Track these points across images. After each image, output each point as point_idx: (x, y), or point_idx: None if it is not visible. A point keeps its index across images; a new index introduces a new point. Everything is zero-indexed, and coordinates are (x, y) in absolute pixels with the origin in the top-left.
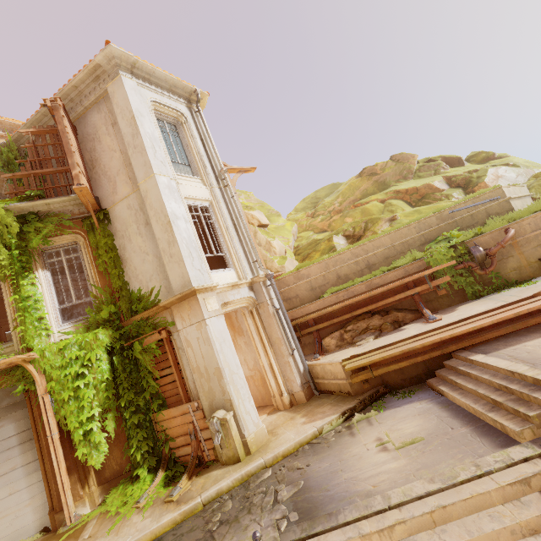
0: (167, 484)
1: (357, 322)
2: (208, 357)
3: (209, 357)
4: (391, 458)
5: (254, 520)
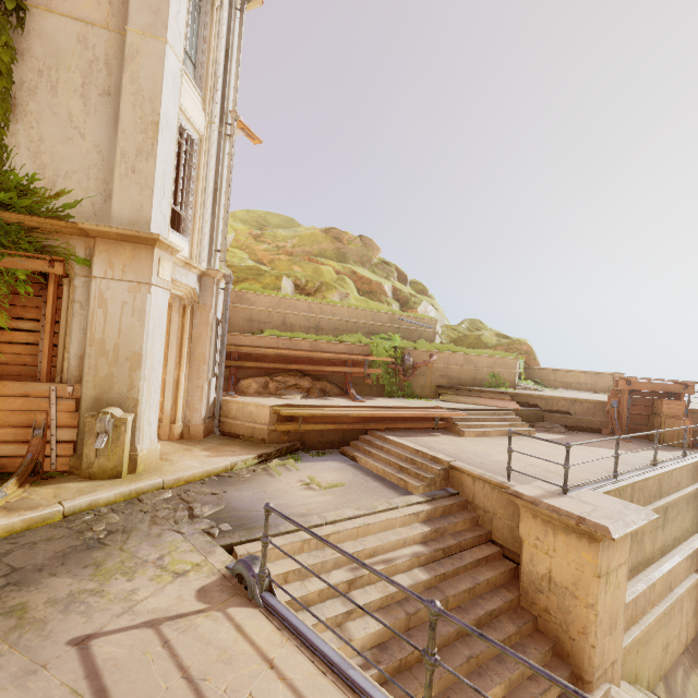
0: None
1: (288, 376)
2: (129, 333)
3: (131, 334)
4: (319, 494)
5: (169, 529)
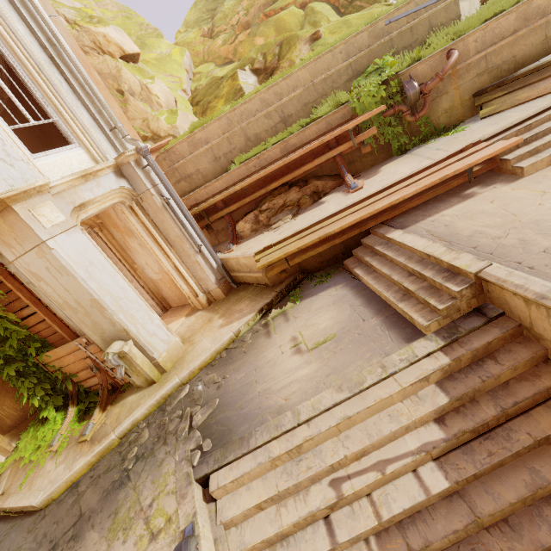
0: (82, 418)
1: (273, 199)
2: (74, 289)
3: (75, 289)
4: (304, 363)
5: (169, 452)
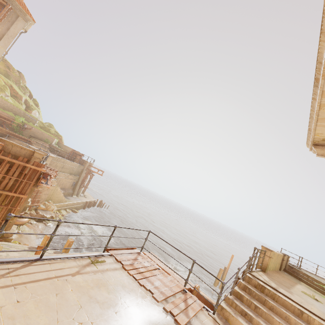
0: None
1: None
2: None
3: None
4: None
5: None
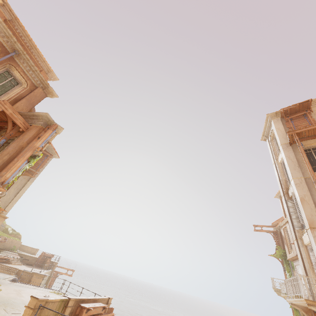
0: None
1: None
2: None
3: None
4: None
5: None
